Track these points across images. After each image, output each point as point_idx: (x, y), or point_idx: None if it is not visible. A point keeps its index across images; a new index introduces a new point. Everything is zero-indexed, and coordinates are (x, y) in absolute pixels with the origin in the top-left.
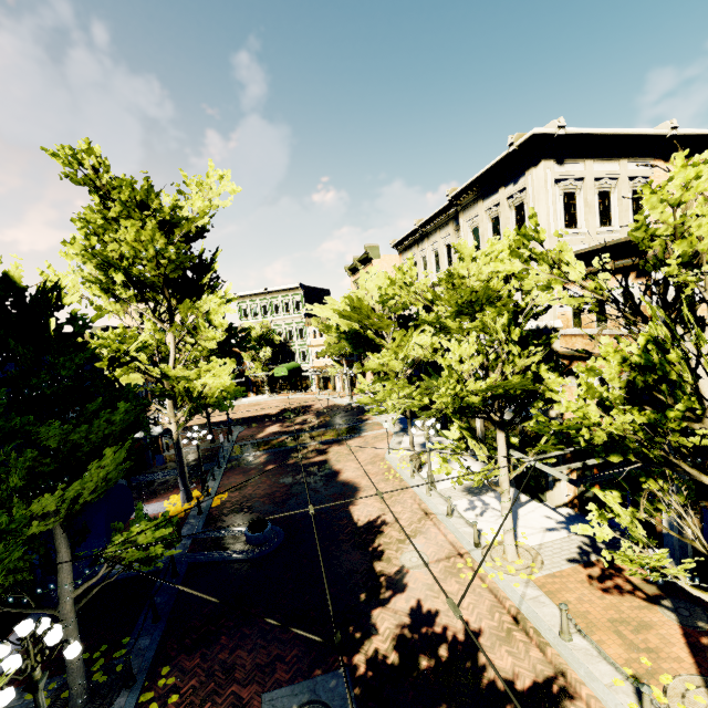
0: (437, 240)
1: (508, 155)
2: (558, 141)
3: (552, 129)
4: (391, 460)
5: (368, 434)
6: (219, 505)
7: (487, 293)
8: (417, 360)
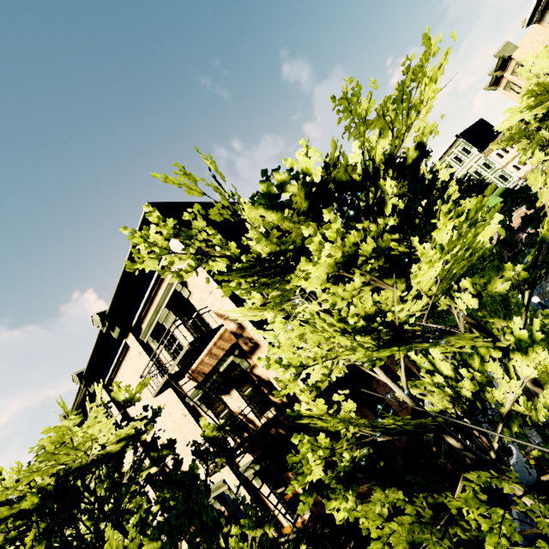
0: None
1: None
2: None
3: None
4: None
5: None
6: None
7: None
8: None
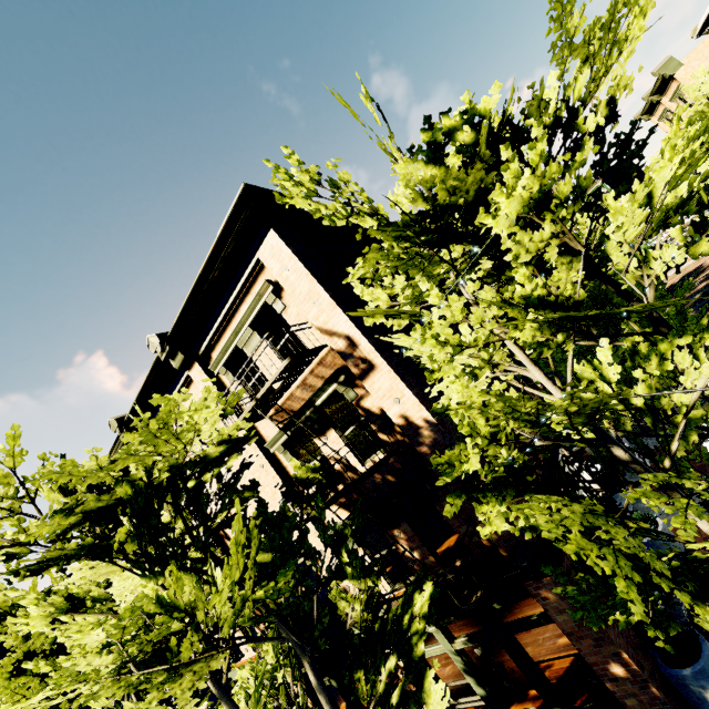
0: None
1: None
2: None
3: None
4: None
5: None
6: None
7: None
8: None
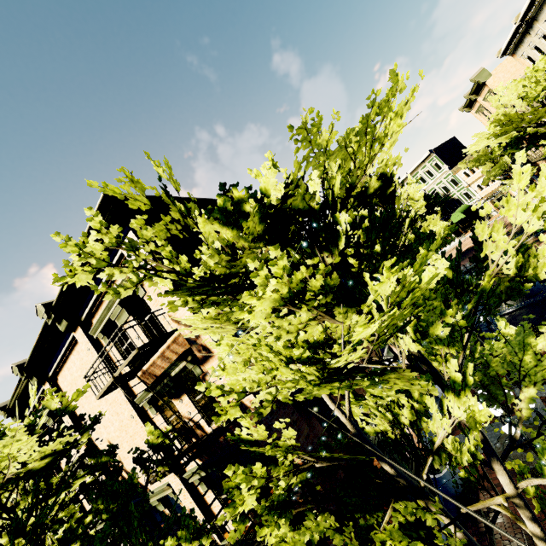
0: None
1: None
2: None
3: None
4: None
5: None
6: None
7: None
8: None
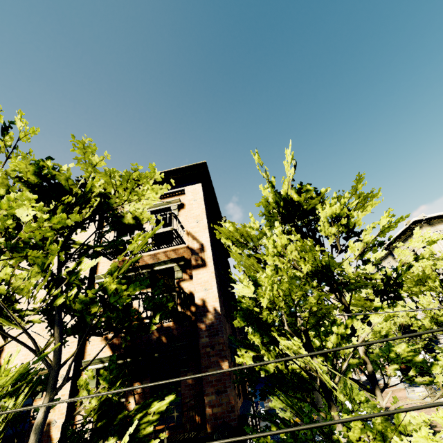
0: (384, 265)
1: (406, 228)
2: (426, 220)
3: (421, 218)
4: (412, 396)
5: (386, 389)
6: (316, 418)
7: (425, 275)
8: (401, 325)
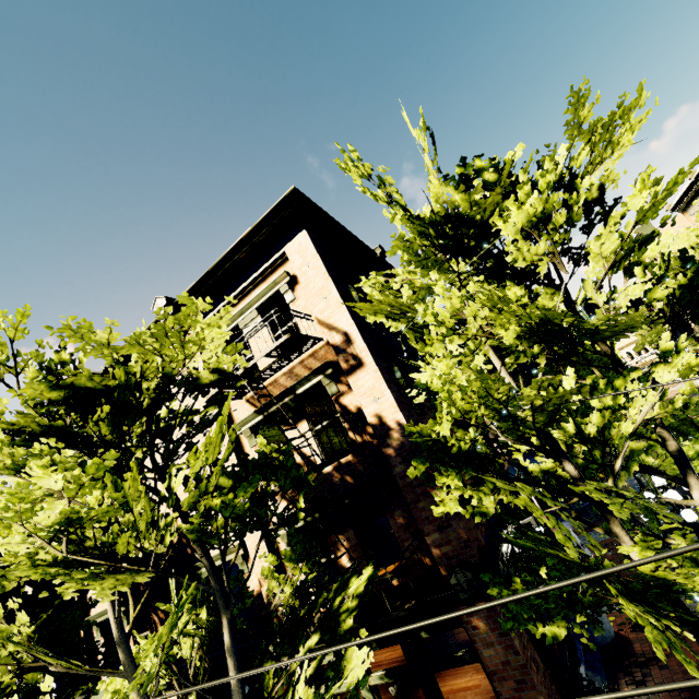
0: None
1: None
2: None
3: None
4: None
5: None
6: None
7: None
8: None
